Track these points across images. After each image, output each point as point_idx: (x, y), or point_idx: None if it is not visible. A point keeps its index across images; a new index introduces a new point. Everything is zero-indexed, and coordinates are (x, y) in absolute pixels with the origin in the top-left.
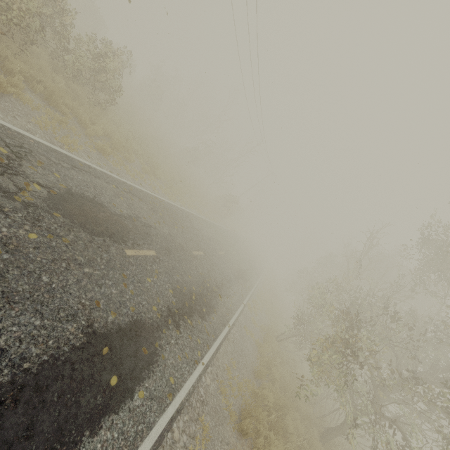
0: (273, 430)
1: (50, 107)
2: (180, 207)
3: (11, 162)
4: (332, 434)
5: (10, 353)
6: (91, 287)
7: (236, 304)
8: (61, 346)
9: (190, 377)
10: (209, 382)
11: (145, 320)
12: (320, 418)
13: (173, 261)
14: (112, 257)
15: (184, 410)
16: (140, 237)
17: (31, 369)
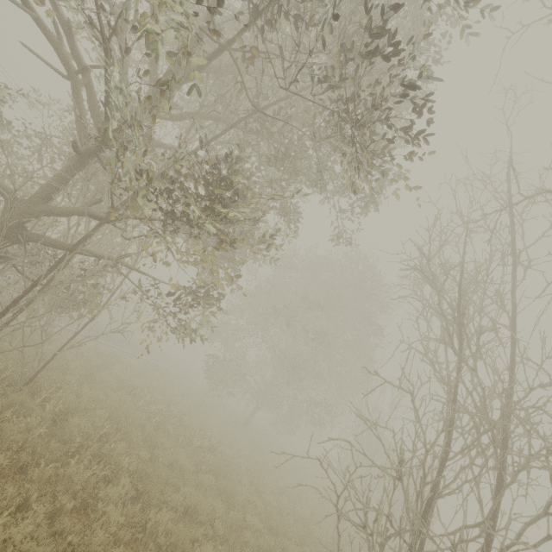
0: None
1: None
2: None
3: None
4: None
5: None
6: None
7: None
8: None
9: None
10: None
11: None
12: None
13: None
14: None
15: None
16: None
17: None
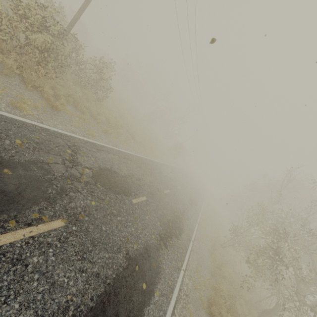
0: (229, 312)
1: (77, 110)
2: (151, 159)
3: (73, 157)
4: (267, 315)
5: (101, 275)
6: (122, 229)
7: (193, 224)
8: (118, 268)
9: (178, 280)
10: (188, 281)
11: (150, 245)
12: (257, 302)
13: (155, 201)
14: (127, 207)
15: (178, 301)
16: (137, 188)
17: (110, 283)
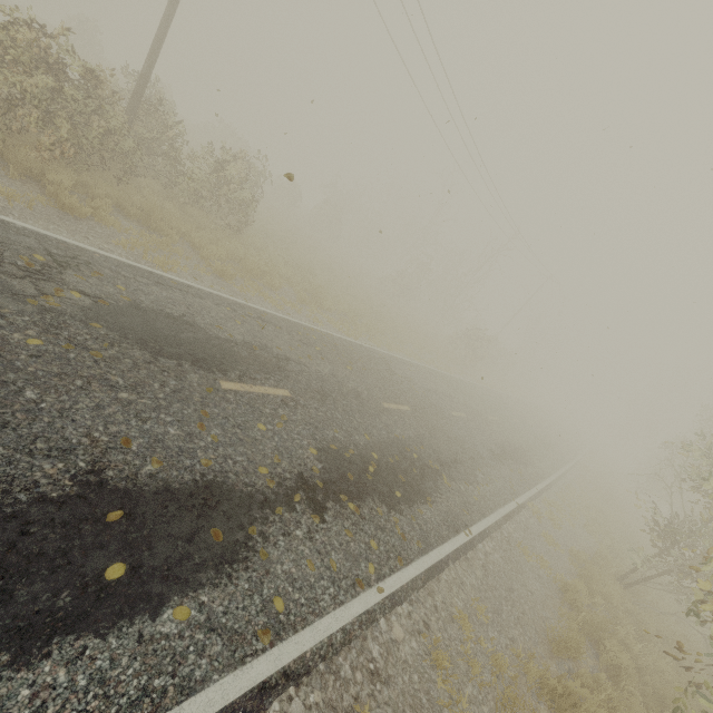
0: None
1: (150, 232)
2: (367, 345)
3: (47, 269)
4: None
5: None
6: (122, 419)
7: (494, 500)
8: (14, 491)
9: (338, 611)
10: (401, 634)
11: (233, 486)
12: None
13: (330, 410)
14: (187, 387)
15: (311, 680)
16: (262, 370)
17: None
